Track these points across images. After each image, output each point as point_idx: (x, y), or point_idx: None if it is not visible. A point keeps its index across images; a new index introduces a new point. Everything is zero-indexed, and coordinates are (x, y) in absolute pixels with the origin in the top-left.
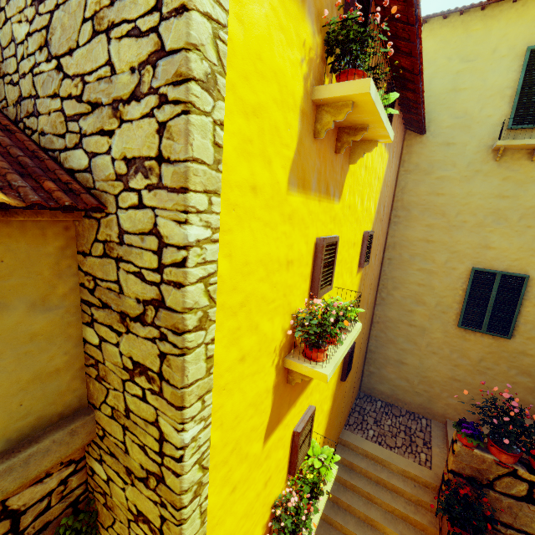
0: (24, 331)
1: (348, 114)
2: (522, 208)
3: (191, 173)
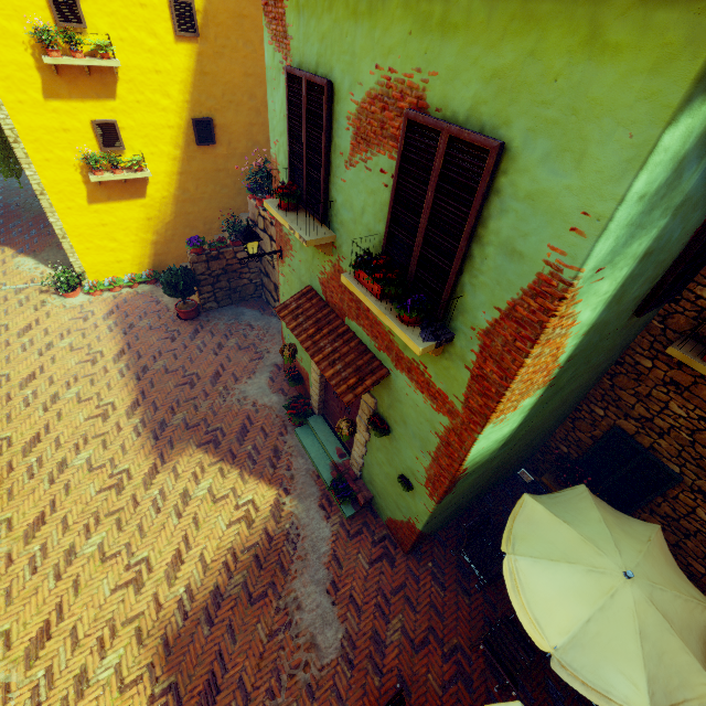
0: None
1: None
2: None
3: None
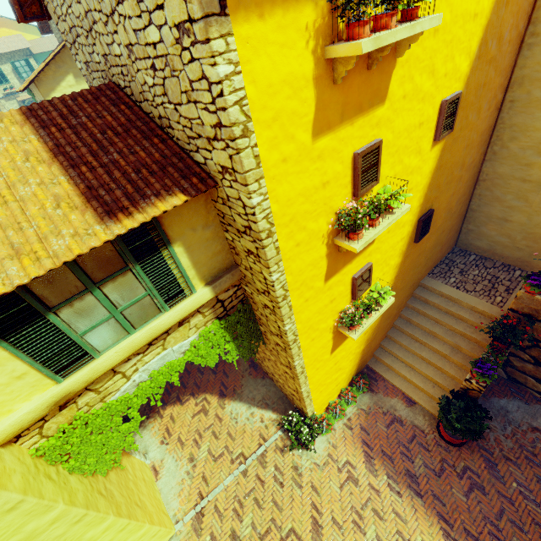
0: (204, 238)
1: None
2: None
3: (247, 178)
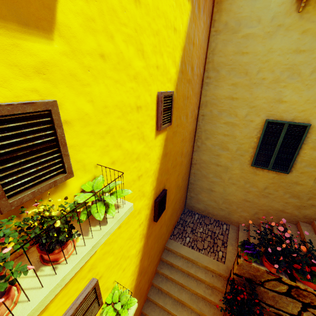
0: None
1: None
2: (315, 62)
3: None
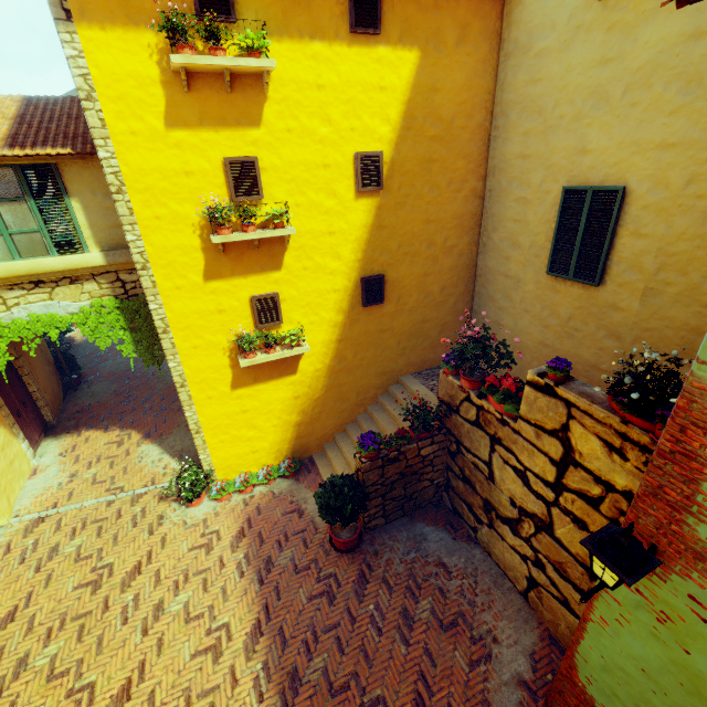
0: (104, 206)
1: (202, 69)
2: (628, 74)
3: (93, 133)
